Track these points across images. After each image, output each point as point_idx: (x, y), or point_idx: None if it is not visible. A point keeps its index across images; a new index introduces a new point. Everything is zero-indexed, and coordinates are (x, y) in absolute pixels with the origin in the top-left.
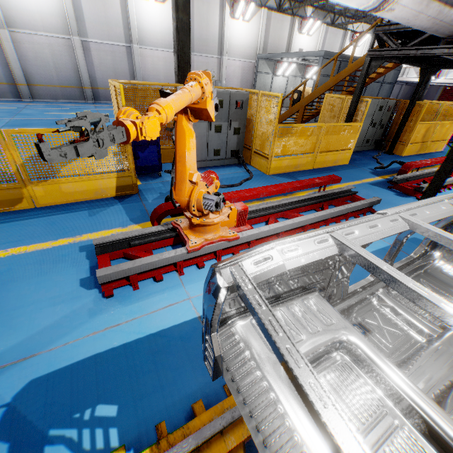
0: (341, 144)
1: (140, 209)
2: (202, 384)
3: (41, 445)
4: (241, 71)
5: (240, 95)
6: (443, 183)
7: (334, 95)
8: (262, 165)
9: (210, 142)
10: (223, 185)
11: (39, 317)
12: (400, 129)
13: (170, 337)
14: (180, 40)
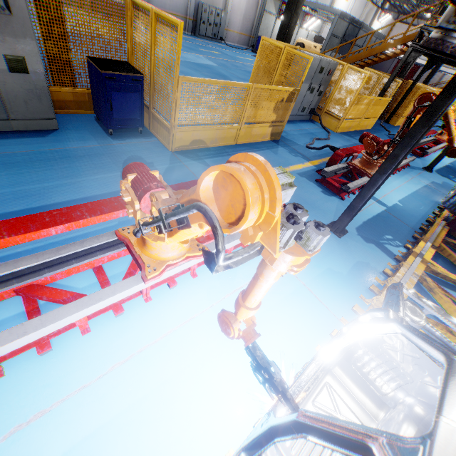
0: (375, 113)
1: (296, 152)
2: (408, 231)
3: (382, 244)
4: (246, 4)
5: (333, 65)
6: (433, 150)
7: (373, 70)
8: (331, 124)
9: (304, 101)
10: (323, 139)
11: (327, 207)
12: (400, 104)
13: (383, 217)
14: (298, 2)
